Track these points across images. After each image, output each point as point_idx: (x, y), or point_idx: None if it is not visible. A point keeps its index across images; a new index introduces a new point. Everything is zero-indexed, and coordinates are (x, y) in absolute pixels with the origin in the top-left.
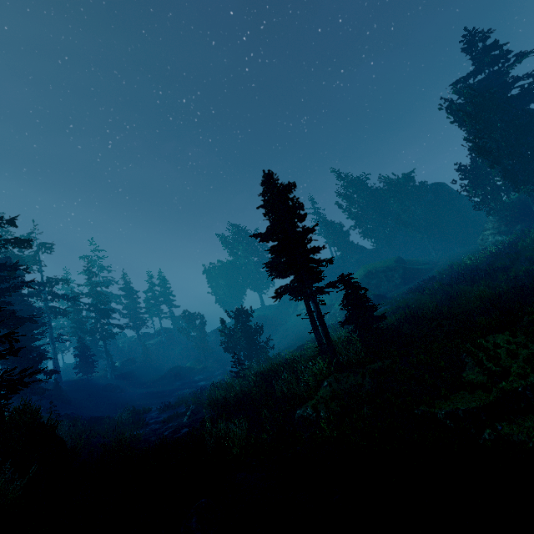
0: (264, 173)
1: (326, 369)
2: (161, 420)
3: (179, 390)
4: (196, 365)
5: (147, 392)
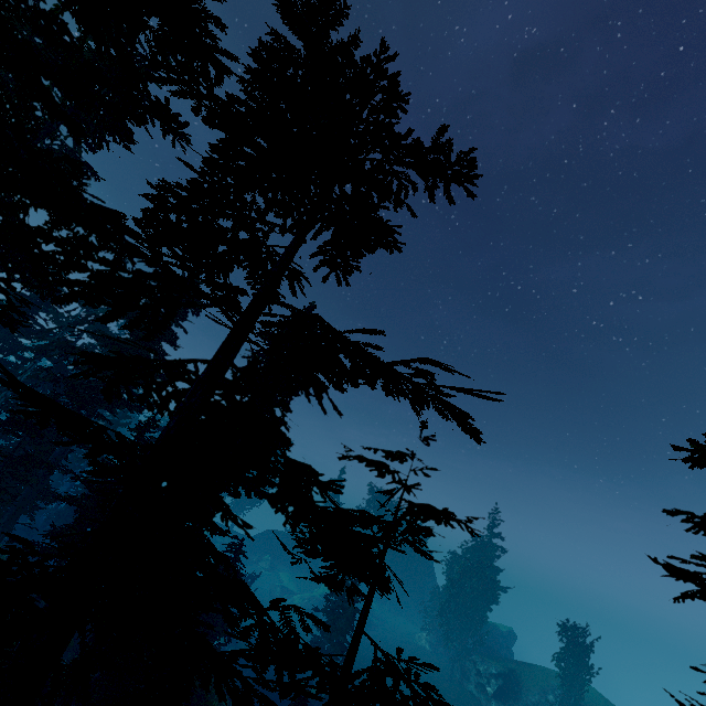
0: None
1: None
2: None
3: None
4: None
5: None
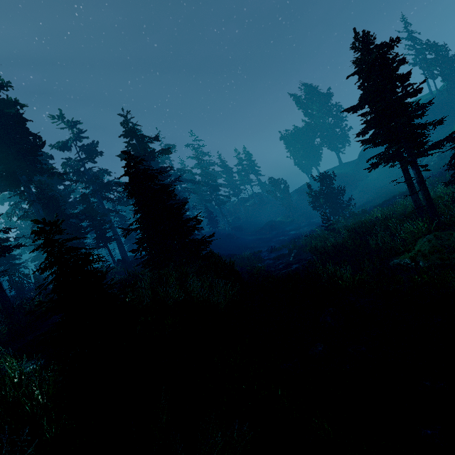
0: (355, 31)
1: (426, 229)
2: (273, 258)
3: (276, 237)
4: (285, 219)
5: (254, 239)
